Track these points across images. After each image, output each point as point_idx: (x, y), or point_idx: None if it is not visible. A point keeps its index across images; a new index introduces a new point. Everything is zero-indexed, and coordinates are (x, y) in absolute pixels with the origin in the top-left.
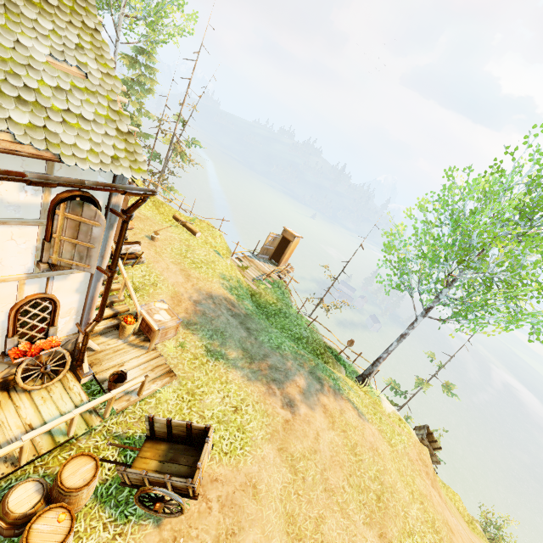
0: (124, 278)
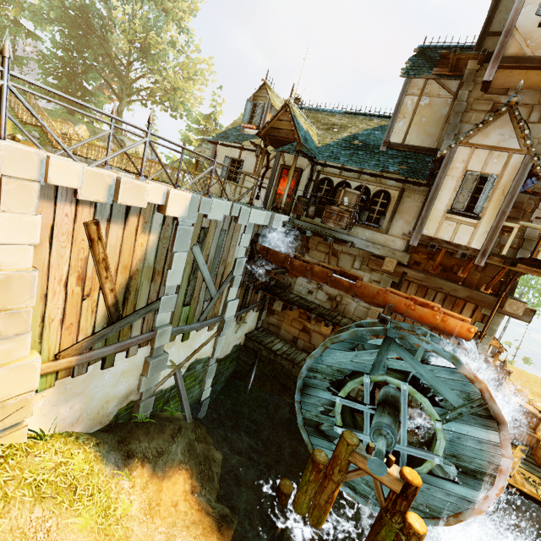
0: None
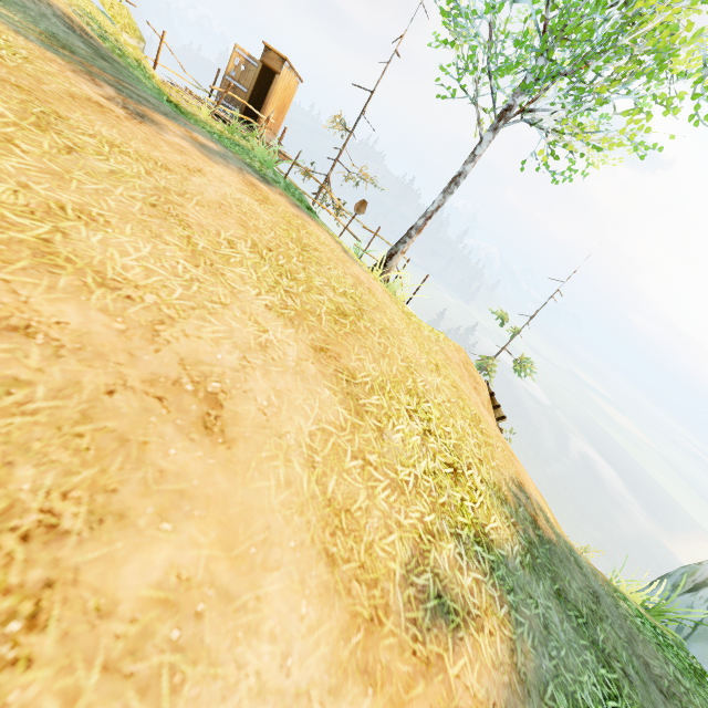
0: None
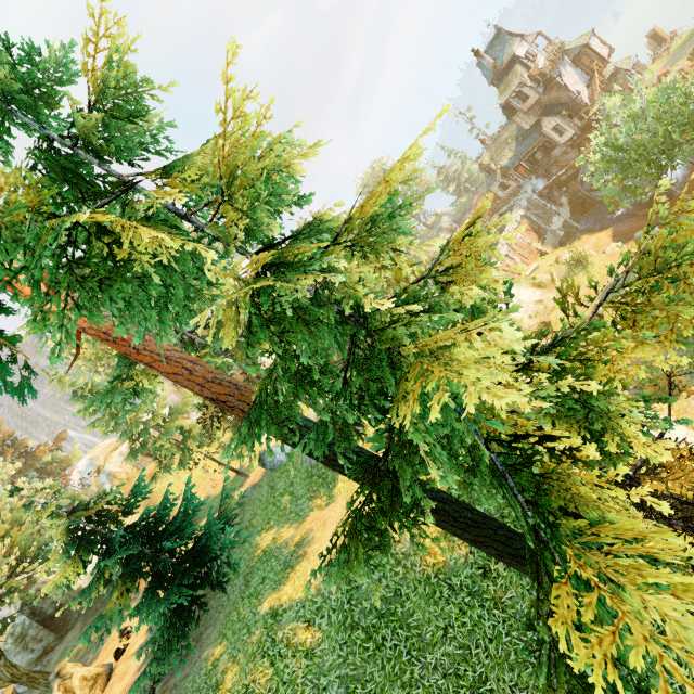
0: None
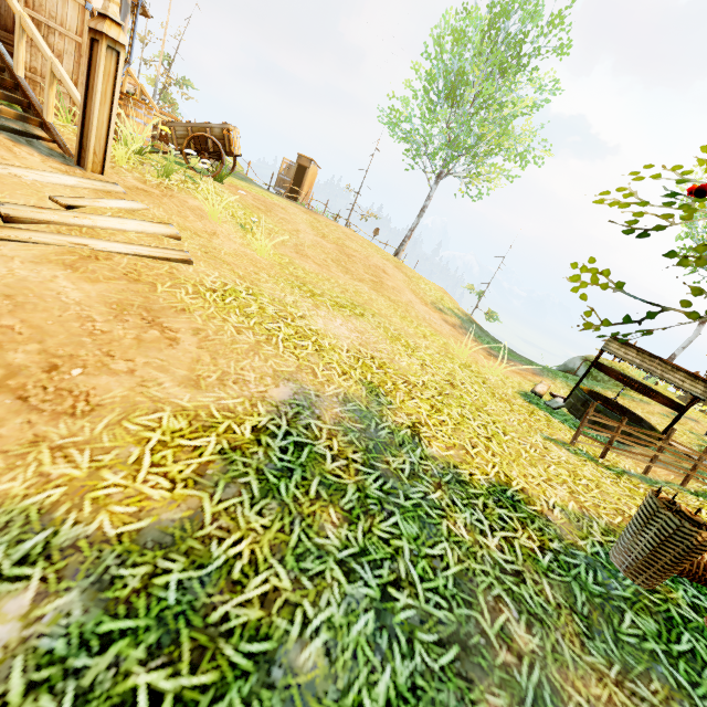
0: (139, 85)
